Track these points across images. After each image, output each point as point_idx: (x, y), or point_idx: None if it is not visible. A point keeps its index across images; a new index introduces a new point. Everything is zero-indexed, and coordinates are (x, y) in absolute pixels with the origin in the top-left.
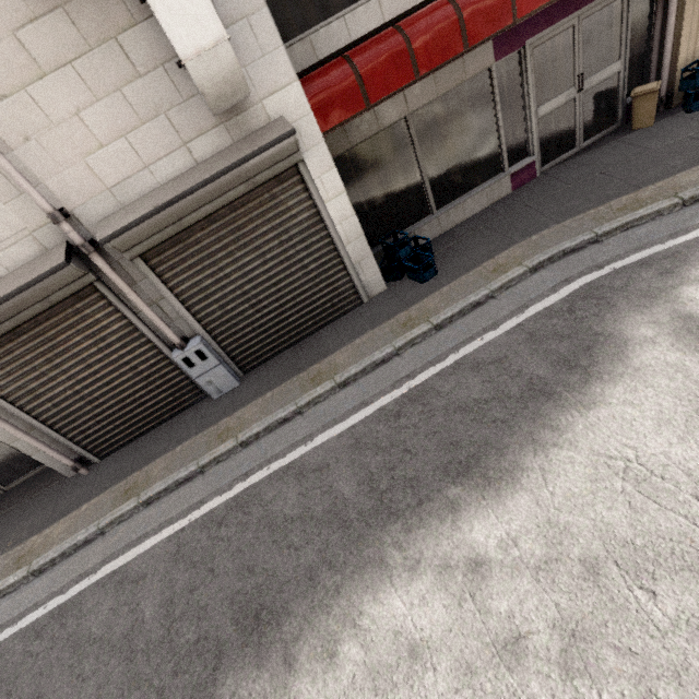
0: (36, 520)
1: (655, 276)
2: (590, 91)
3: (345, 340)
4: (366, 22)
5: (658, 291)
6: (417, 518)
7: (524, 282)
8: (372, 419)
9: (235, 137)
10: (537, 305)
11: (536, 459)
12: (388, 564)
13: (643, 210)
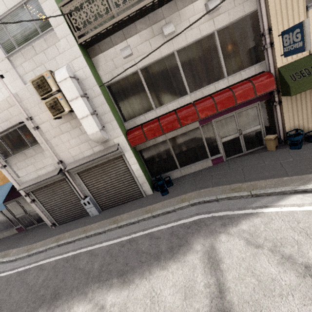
0: (37, 238)
1: (219, 225)
2: (247, 134)
3: (130, 210)
4: (151, 116)
5: (215, 232)
6: (102, 284)
7: (187, 209)
8: (117, 244)
9: (105, 147)
10: (182, 220)
11: (138, 280)
12: (87, 296)
13: (237, 193)
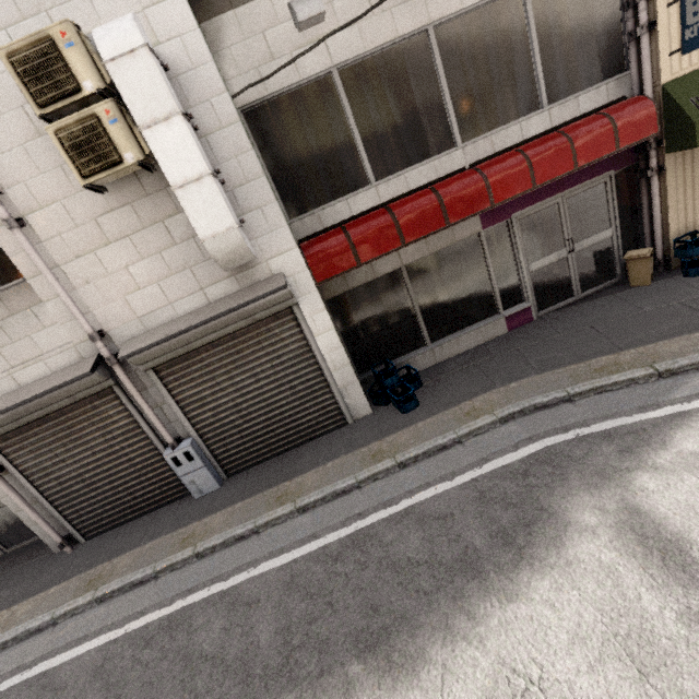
0: (13, 592)
1: (614, 453)
2: (583, 251)
3: (320, 460)
4: (365, 203)
5: (613, 470)
6: (312, 692)
7: (493, 431)
8: (314, 557)
9: (242, 285)
10: (497, 461)
11: (443, 650)
12: None
13: (618, 375)
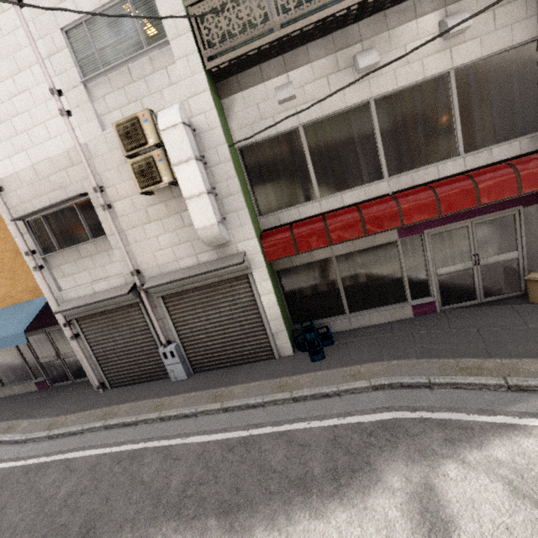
0: (70, 407)
1: (440, 439)
2: (488, 265)
3: (248, 379)
4: (311, 211)
5: (431, 452)
6: (185, 526)
7: (364, 394)
8: (219, 443)
9: (220, 256)
10: (356, 417)
11: (263, 532)
12: None
13: (474, 378)
